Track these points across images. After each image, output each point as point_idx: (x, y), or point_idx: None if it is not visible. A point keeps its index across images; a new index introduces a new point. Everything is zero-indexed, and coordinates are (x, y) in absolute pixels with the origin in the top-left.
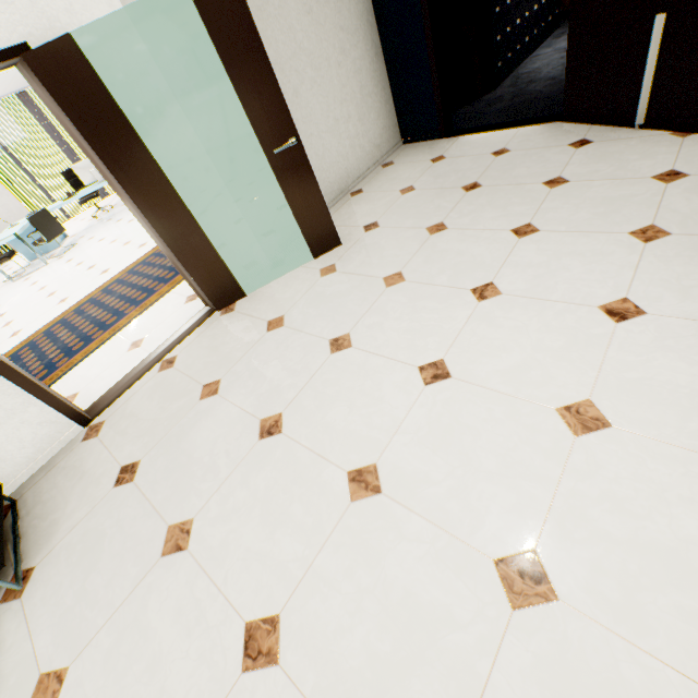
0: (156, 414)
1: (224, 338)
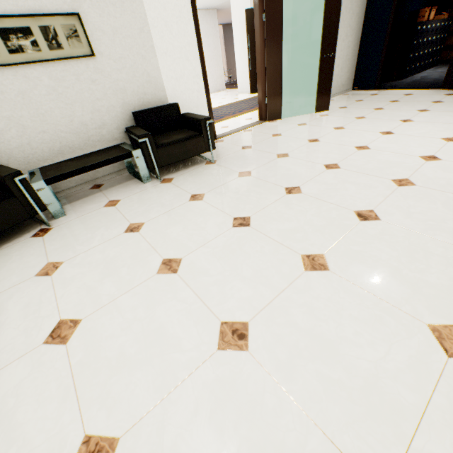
0: (251, 139)
1: (275, 126)
